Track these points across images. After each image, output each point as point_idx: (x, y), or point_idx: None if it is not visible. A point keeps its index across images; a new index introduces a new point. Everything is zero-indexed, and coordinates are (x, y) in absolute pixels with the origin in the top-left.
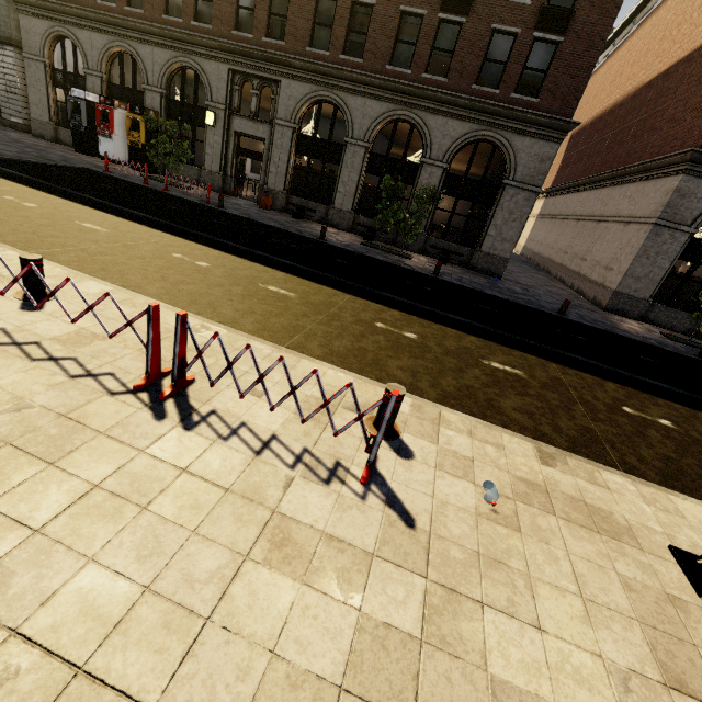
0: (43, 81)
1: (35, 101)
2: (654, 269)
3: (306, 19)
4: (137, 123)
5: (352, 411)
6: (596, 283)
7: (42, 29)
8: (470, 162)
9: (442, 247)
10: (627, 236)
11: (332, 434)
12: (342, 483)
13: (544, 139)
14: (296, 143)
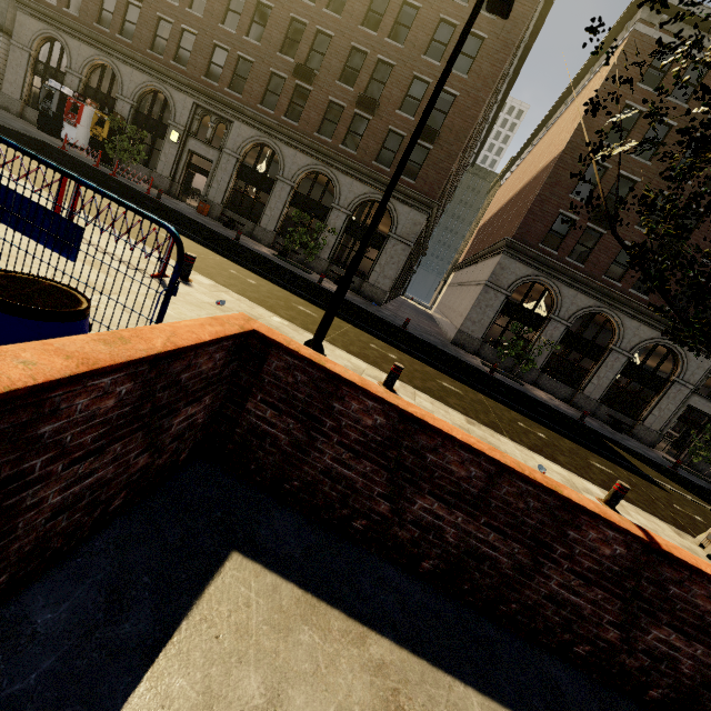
0: (24, 67)
1: (11, 80)
2: (484, 317)
3: (261, 85)
4: (104, 121)
5: (170, 270)
6: (454, 326)
7: (36, 28)
8: (367, 215)
9: (341, 274)
10: (474, 293)
11: (145, 257)
12: (140, 272)
13: (417, 210)
14: (238, 170)
